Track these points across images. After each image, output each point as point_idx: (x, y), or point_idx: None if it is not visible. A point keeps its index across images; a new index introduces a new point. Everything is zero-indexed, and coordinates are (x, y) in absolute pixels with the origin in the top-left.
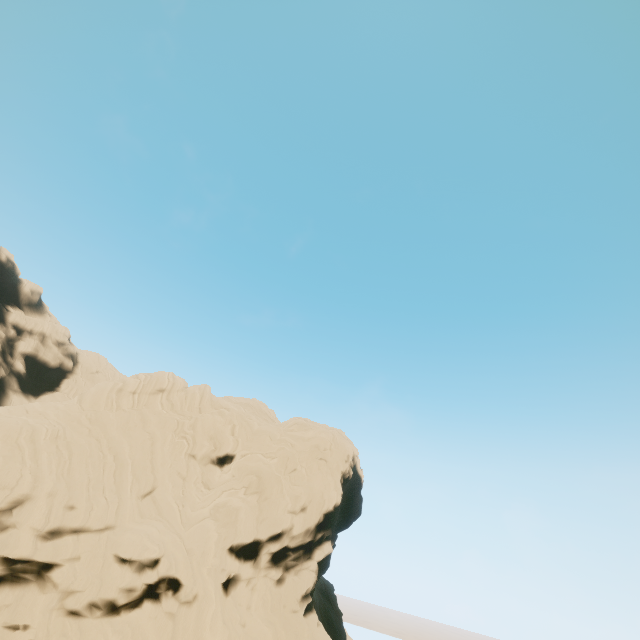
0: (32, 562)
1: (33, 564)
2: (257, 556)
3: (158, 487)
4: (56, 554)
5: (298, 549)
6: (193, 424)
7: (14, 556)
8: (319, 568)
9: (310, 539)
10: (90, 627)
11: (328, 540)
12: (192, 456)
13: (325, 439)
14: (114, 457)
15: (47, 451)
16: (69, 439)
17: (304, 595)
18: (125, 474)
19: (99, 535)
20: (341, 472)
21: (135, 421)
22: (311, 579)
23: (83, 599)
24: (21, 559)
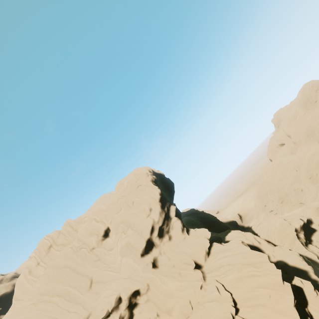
0: None
1: None
2: (153, 243)
3: (92, 276)
4: None
5: (164, 222)
6: (78, 240)
7: None
8: (177, 217)
9: (164, 214)
10: None
11: (170, 206)
12: (92, 249)
13: (132, 179)
14: (58, 296)
15: None
16: None
17: (182, 230)
18: (71, 293)
19: None
20: (150, 181)
21: (52, 272)
22: (178, 223)
23: None
24: None
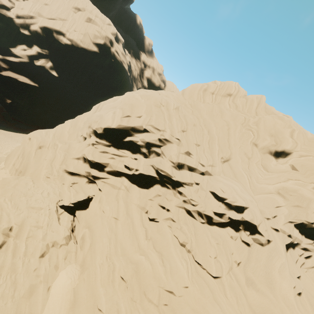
0: (170, 179)
1: (170, 180)
2: None
3: (232, 159)
4: (182, 180)
5: None
6: (256, 122)
7: (162, 173)
8: None
9: None
10: (198, 226)
11: None
12: (254, 144)
13: None
14: (207, 131)
15: (175, 117)
16: (183, 113)
17: None
18: (214, 144)
19: (202, 177)
20: None
21: (216, 111)
22: None
23: (195, 210)
24: (165, 176)
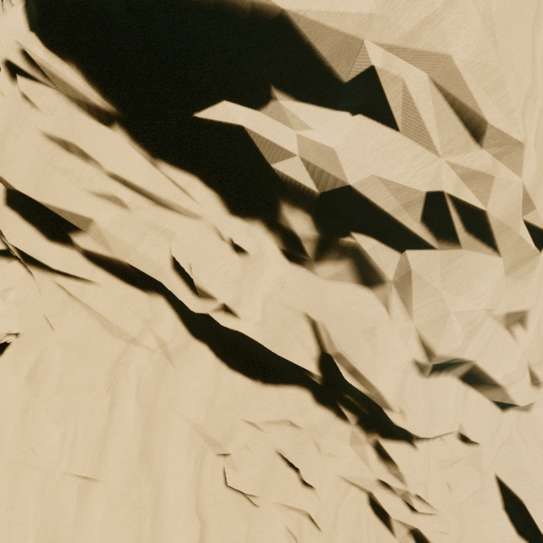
0: (370, 402)
1: (369, 407)
2: None
3: None
4: (425, 433)
5: None
6: None
7: (354, 383)
8: None
9: None
10: None
11: None
12: None
13: None
14: None
15: None
16: None
17: None
18: None
19: (497, 420)
20: None
21: None
22: None
23: (410, 524)
24: (359, 390)
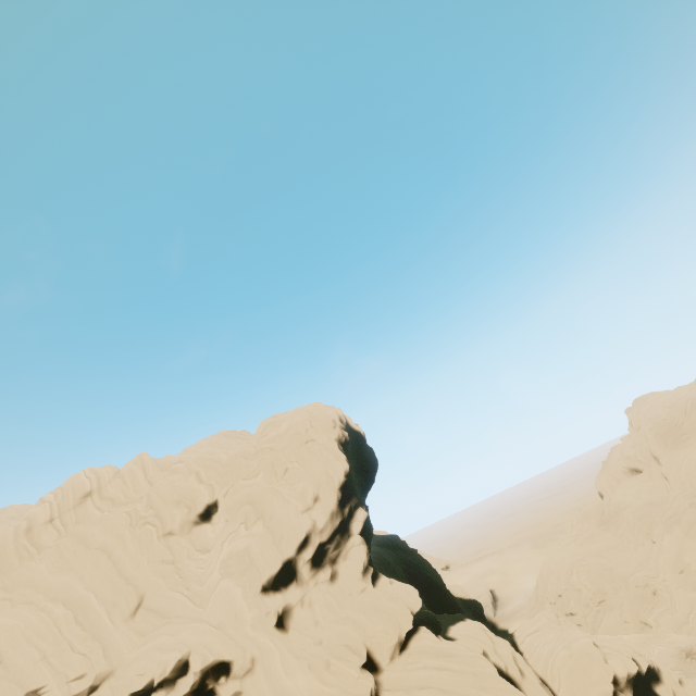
0: None
1: None
2: (296, 574)
3: (146, 593)
4: None
5: (333, 537)
6: (148, 503)
7: None
8: (364, 537)
9: (339, 520)
10: None
11: (358, 508)
12: (168, 535)
13: (301, 421)
14: (64, 605)
15: None
16: None
17: (363, 570)
18: (92, 611)
19: (98, 695)
20: (335, 440)
21: (71, 549)
22: (362, 552)
23: None
24: None
